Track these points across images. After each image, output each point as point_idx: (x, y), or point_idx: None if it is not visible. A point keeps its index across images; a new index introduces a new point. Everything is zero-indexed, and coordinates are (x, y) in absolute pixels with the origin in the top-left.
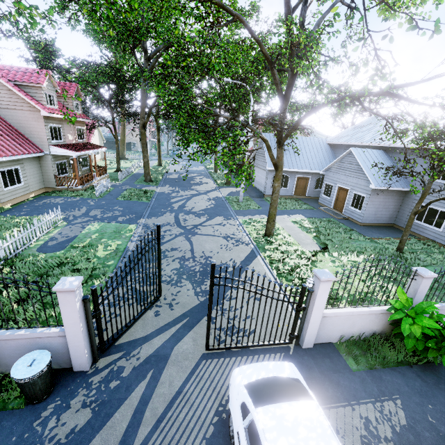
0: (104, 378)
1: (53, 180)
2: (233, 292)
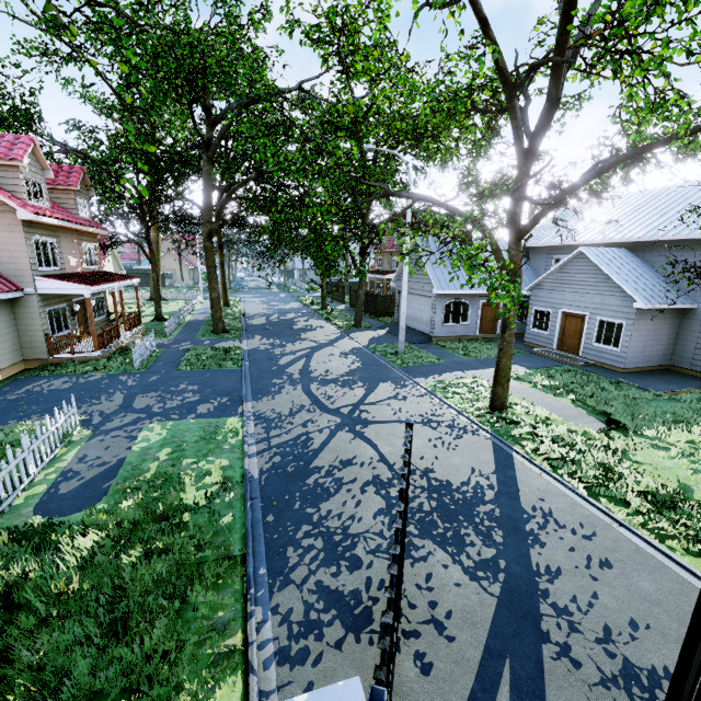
0: None
1: (41, 344)
2: (543, 553)
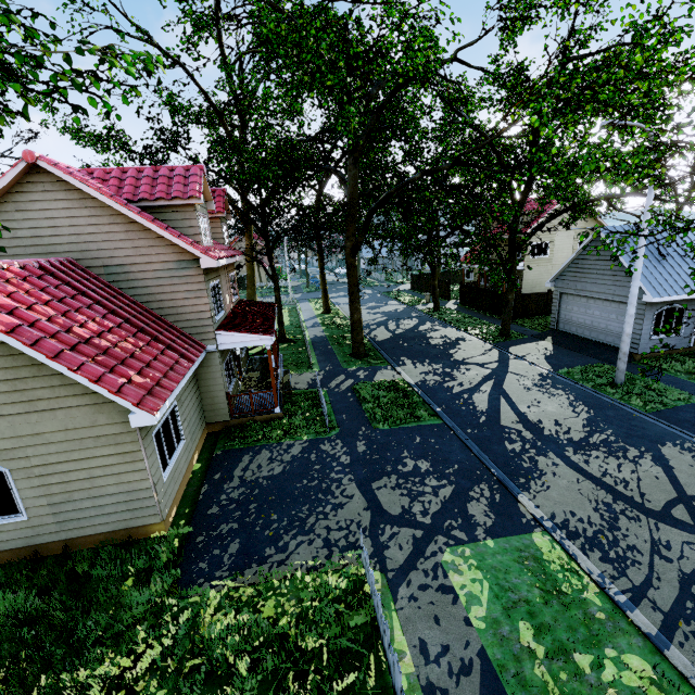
0: None
1: (223, 405)
2: None
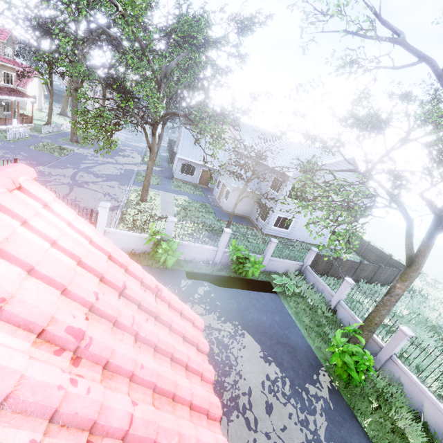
0: None
1: None
2: None
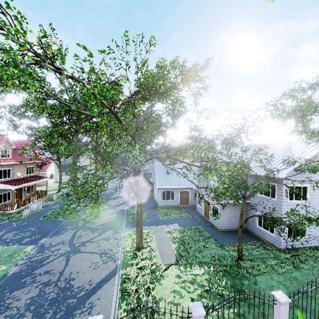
0: None
1: None
2: None
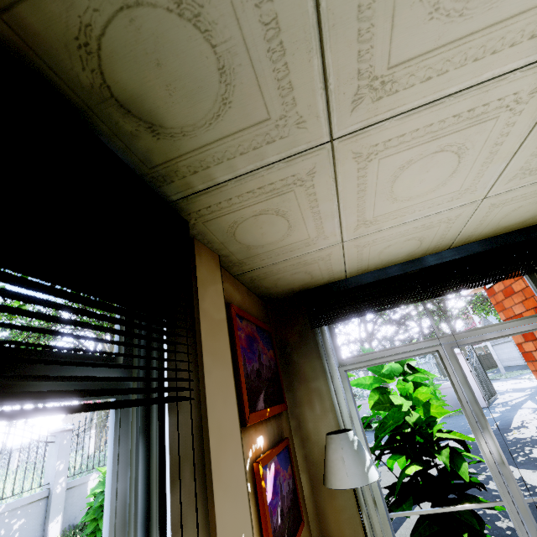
0: (502, 405)
1: None
2: None
